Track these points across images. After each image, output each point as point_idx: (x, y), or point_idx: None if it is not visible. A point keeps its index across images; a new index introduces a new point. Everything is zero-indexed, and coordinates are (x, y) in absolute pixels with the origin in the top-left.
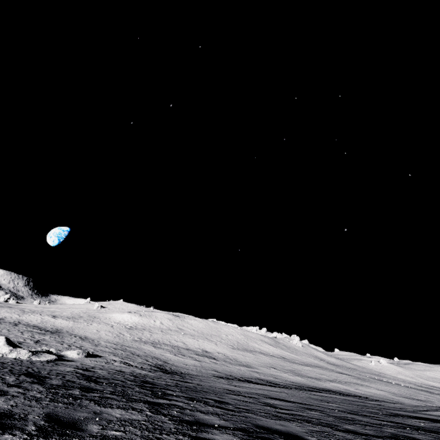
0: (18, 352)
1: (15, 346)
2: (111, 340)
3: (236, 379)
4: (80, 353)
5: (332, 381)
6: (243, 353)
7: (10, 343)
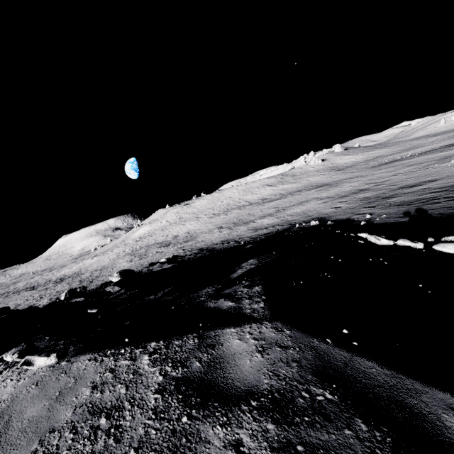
0: None
1: None
2: (101, 266)
3: None
4: None
5: (267, 216)
6: (215, 219)
7: None
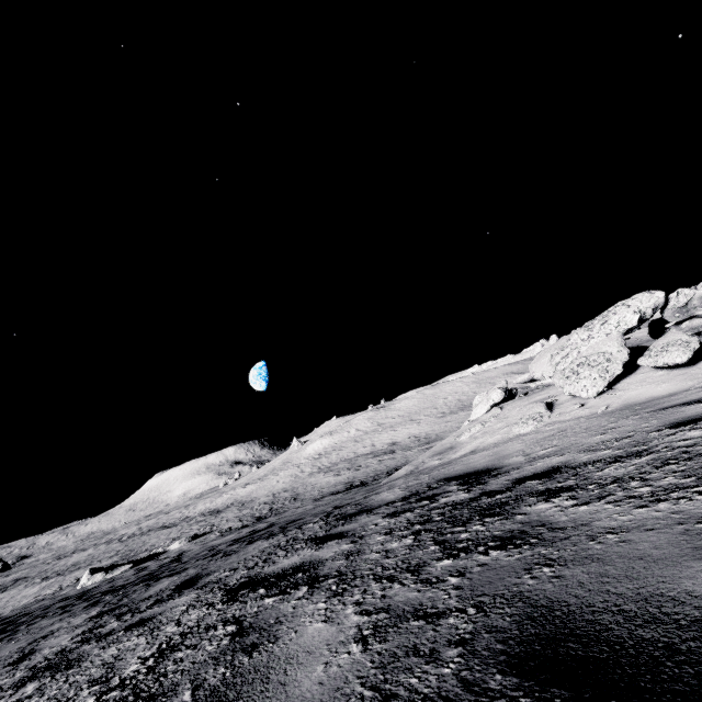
0: (95, 578)
1: (101, 571)
2: (279, 490)
3: (346, 489)
4: (183, 541)
5: None
6: (452, 417)
7: (95, 571)
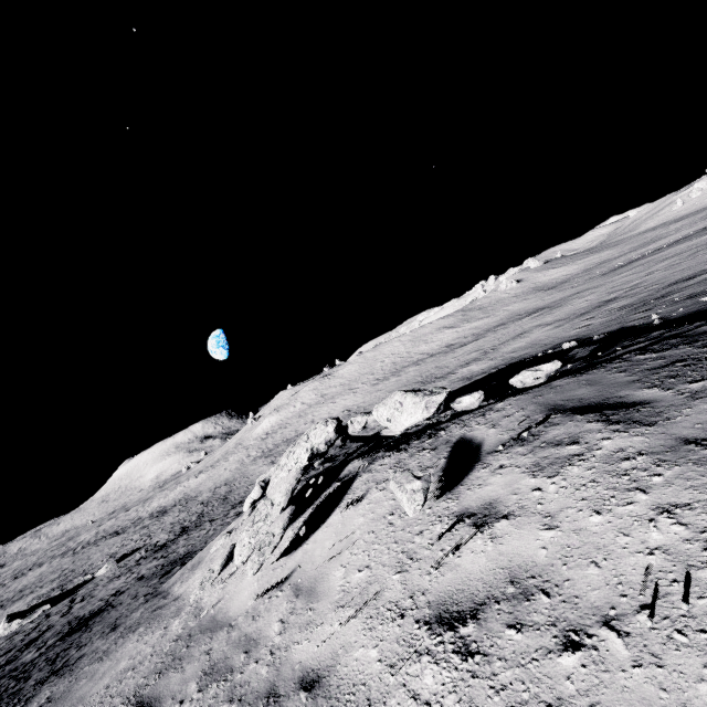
0: (11, 627)
1: (20, 615)
2: (222, 481)
3: None
4: (110, 565)
5: (471, 362)
6: (383, 384)
7: (13, 618)
